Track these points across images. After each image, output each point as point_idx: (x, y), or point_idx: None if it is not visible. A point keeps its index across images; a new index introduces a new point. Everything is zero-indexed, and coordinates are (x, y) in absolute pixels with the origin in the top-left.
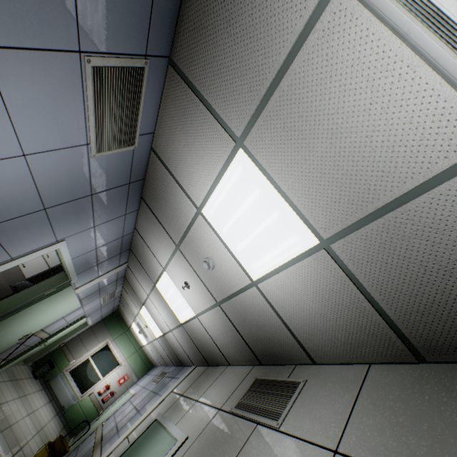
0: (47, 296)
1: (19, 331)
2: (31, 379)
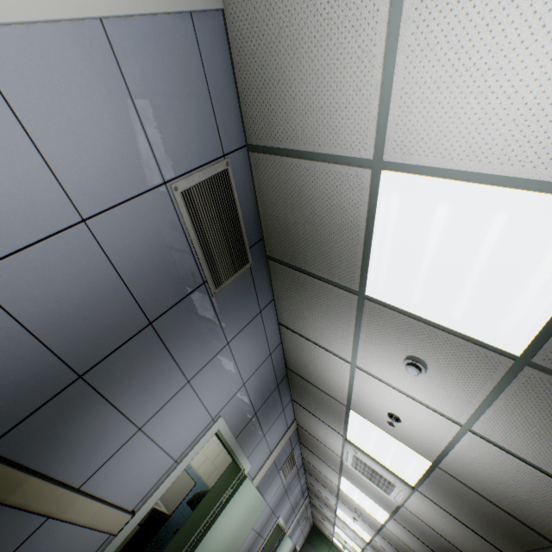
0: (276, 547)
1: None
2: None
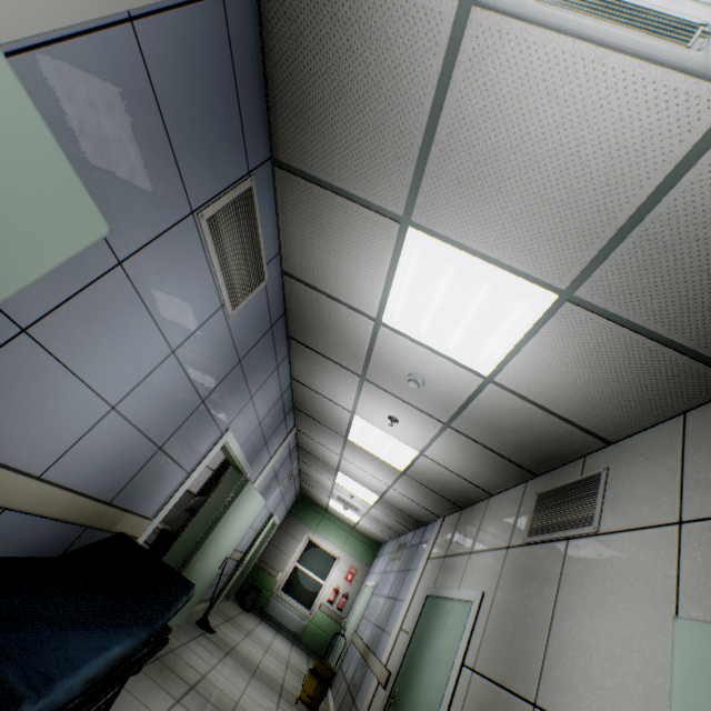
0: (230, 504)
1: (217, 558)
2: (244, 614)
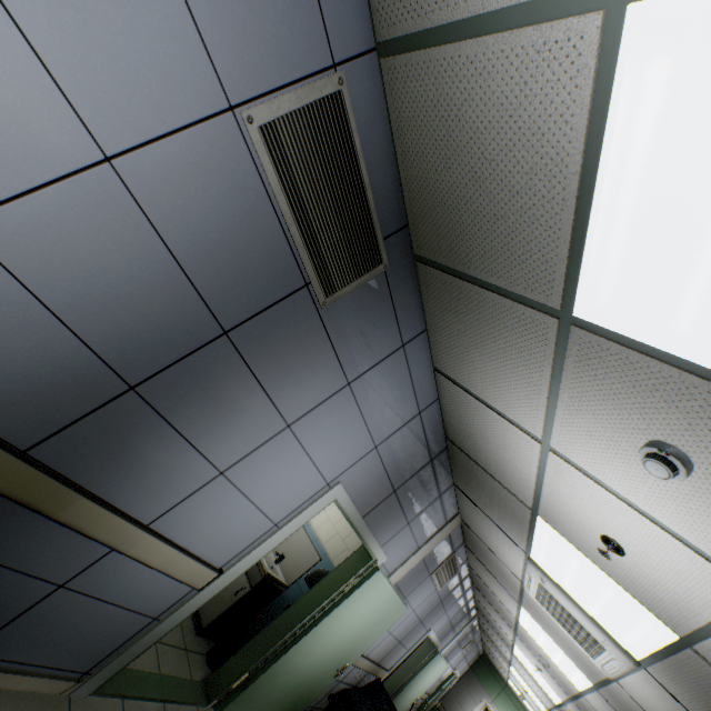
0: (424, 664)
1: (411, 696)
2: None
